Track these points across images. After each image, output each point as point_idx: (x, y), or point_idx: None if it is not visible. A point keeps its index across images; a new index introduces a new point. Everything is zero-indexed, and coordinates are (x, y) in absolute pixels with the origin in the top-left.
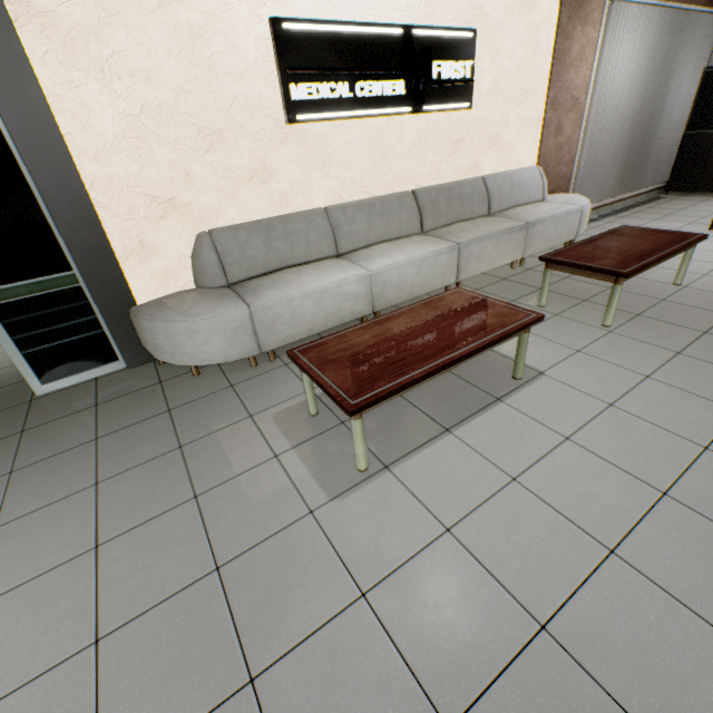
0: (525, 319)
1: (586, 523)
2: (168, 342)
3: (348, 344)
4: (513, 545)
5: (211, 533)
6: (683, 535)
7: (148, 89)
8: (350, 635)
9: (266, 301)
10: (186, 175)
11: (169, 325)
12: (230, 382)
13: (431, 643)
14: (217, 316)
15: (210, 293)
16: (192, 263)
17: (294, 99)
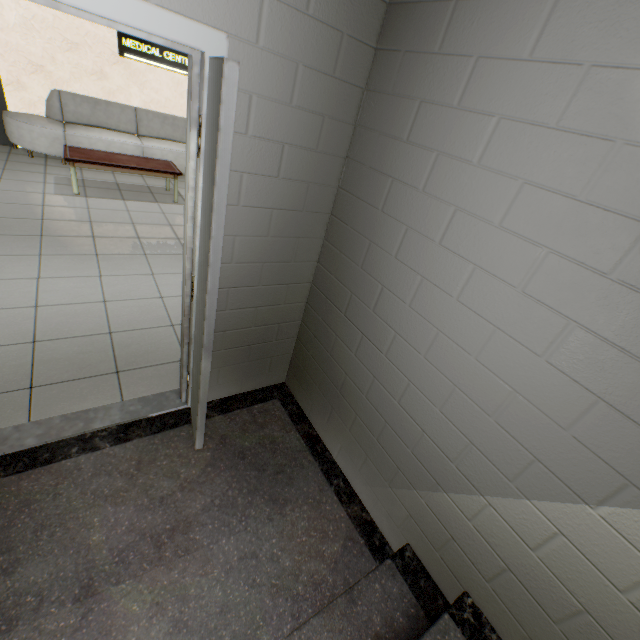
0: (173, 171)
1: (136, 220)
2: (18, 132)
3: (92, 152)
4: (105, 215)
5: (1, 185)
6: (160, 228)
7: (39, 10)
8: (31, 207)
9: (76, 133)
10: (53, 58)
11: (20, 124)
12: (46, 164)
13: (55, 214)
14: (46, 128)
15: (50, 120)
16: (46, 103)
17: (125, 46)
